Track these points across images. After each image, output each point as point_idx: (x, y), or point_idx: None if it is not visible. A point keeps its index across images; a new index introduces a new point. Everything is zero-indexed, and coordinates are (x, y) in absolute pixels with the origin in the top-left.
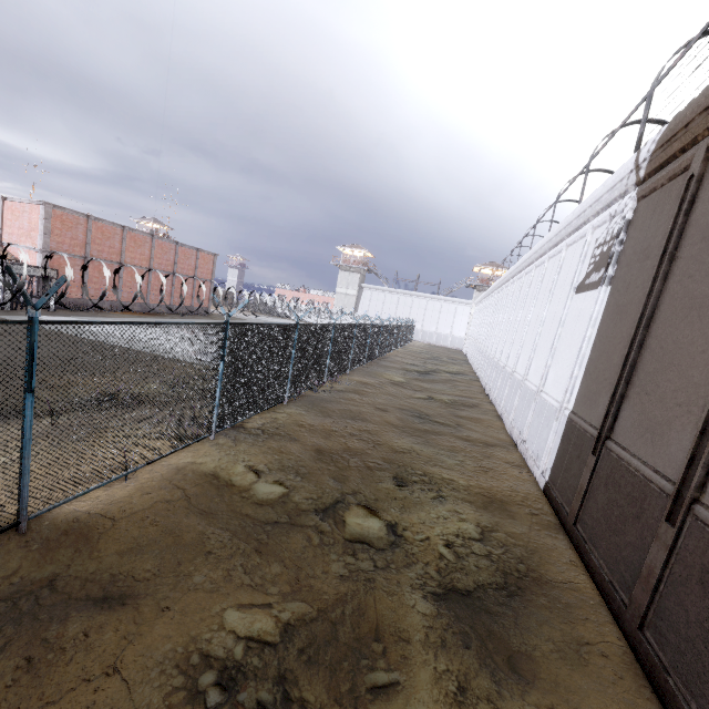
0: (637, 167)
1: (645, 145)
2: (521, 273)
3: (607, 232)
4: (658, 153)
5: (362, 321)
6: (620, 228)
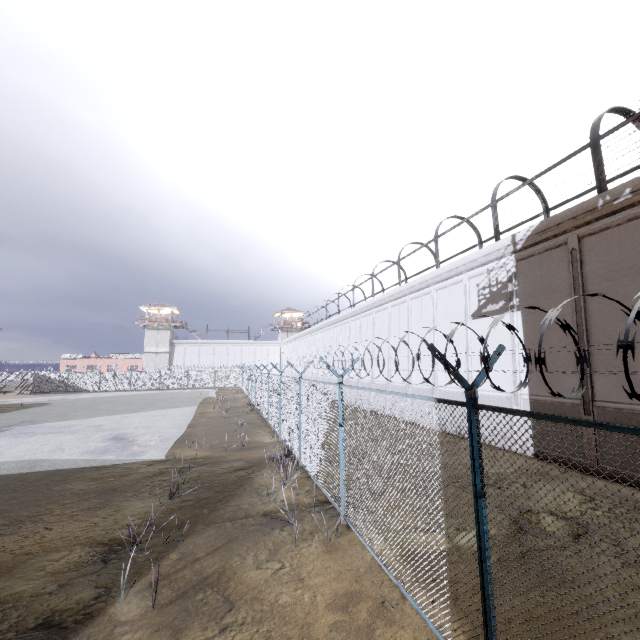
0: (514, 243)
1: (519, 232)
2: (367, 312)
3: (489, 279)
4: (534, 237)
5: (186, 377)
6: (508, 277)
